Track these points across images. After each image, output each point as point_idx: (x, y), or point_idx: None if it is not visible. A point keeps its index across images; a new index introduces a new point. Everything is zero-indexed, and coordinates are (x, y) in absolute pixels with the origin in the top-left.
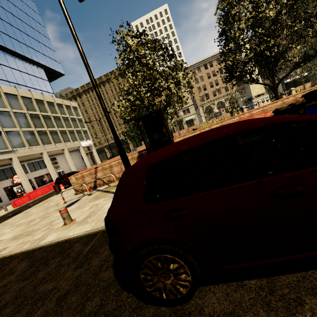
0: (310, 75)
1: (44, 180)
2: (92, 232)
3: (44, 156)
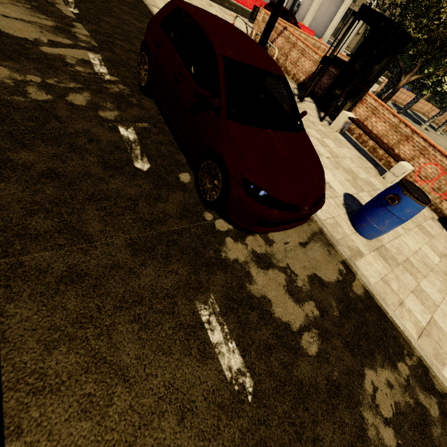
0: None
1: None
2: None
3: None
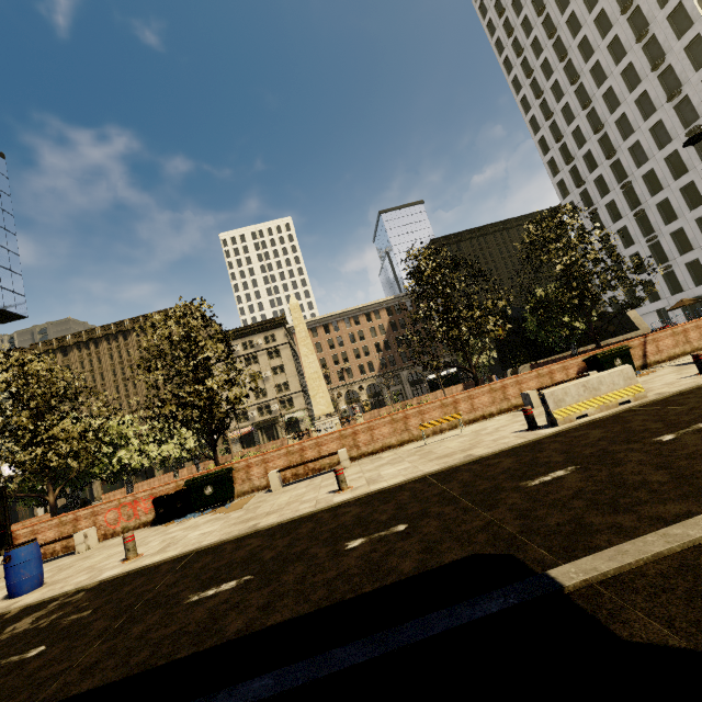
0: (448, 376)
1: None
2: None
3: None
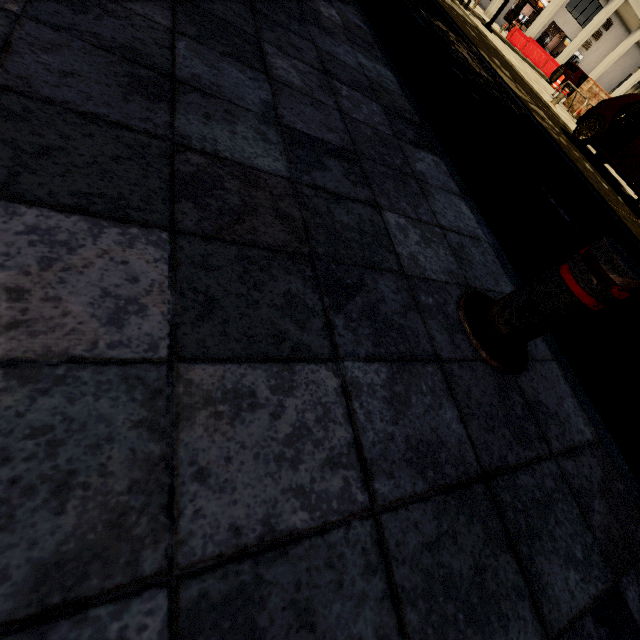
0: None
1: (547, 41)
2: (561, 119)
3: (613, 3)
